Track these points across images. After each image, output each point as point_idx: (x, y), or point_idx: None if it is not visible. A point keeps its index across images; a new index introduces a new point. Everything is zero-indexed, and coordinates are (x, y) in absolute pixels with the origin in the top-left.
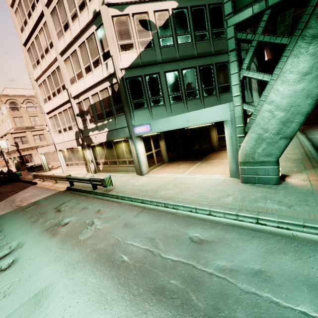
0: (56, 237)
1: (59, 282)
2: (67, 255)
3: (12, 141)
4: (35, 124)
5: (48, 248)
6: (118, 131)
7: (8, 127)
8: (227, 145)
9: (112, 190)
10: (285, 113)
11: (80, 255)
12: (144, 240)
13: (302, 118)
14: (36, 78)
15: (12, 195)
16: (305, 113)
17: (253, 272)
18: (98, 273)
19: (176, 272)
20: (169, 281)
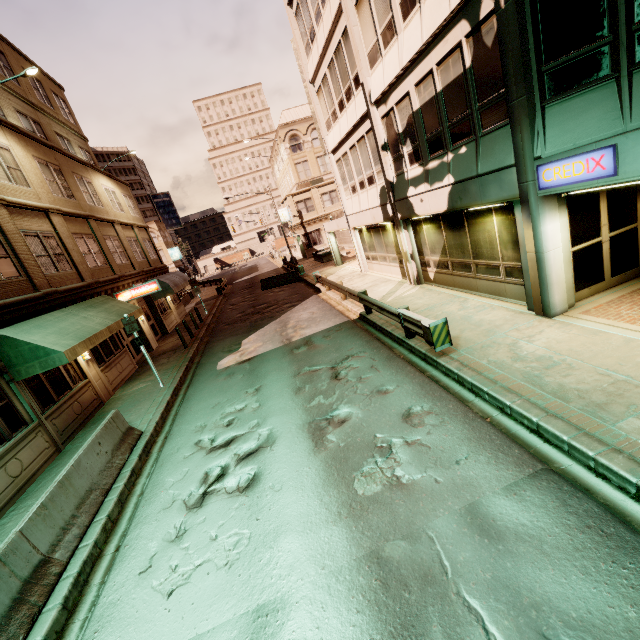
0: (318, 455)
1: (296, 614)
2: (325, 530)
3: (294, 209)
4: (324, 172)
5: (302, 480)
6: (482, 183)
7: (290, 183)
8: None
9: (449, 351)
10: None
11: (347, 552)
12: (533, 639)
13: None
14: (311, 78)
15: (287, 310)
16: None
17: None
18: None
19: None
20: None
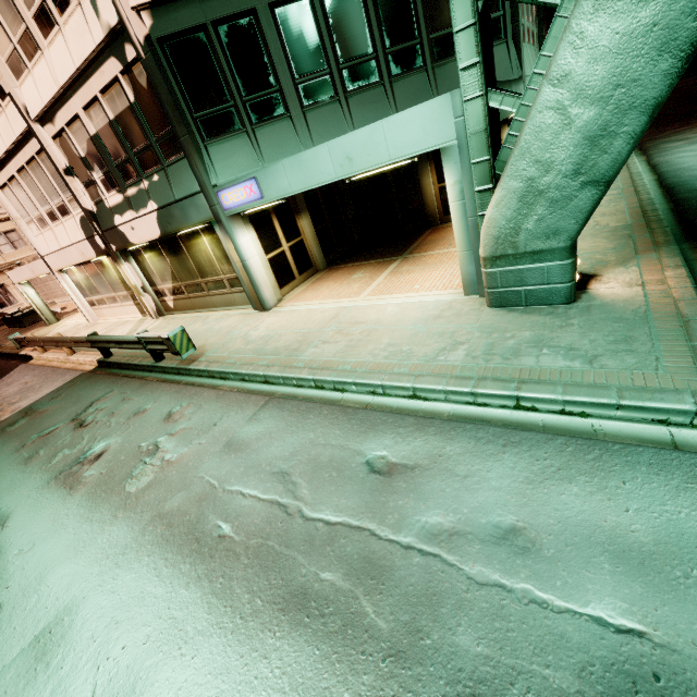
0: (77, 494)
1: (86, 604)
2: (102, 536)
3: None
4: None
5: (61, 523)
6: (183, 208)
7: None
8: (454, 216)
9: (198, 357)
10: (599, 110)
11: (130, 533)
12: (269, 479)
13: (643, 119)
14: None
15: None
16: (652, 104)
17: (499, 533)
18: (168, 571)
19: (334, 551)
20: (319, 576)
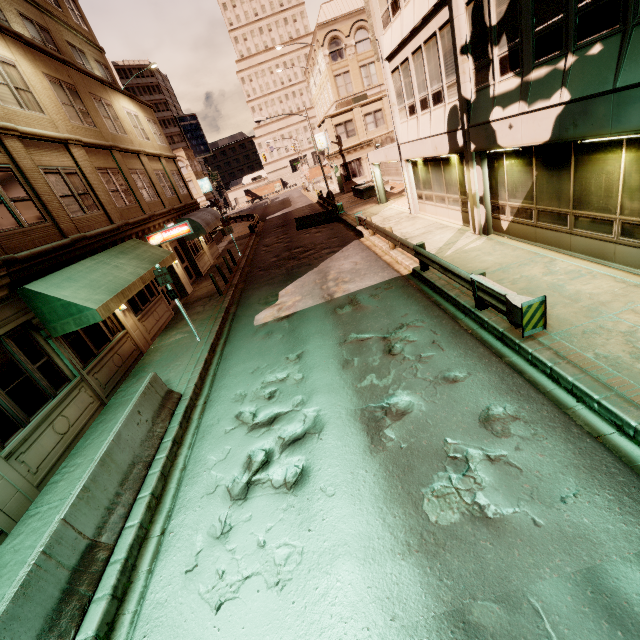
0: (375, 455)
1: None
2: (391, 563)
3: (333, 133)
4: (368, 86)
5: (358, 487)
6: (620, 102)
7: (328, 101)
8: None
9: (537, 334)
10: None
11: (422, 603)
12: None
13: None
14: None
15: (326, 257)
16: None
17: None
18: None
19: None
20: None
